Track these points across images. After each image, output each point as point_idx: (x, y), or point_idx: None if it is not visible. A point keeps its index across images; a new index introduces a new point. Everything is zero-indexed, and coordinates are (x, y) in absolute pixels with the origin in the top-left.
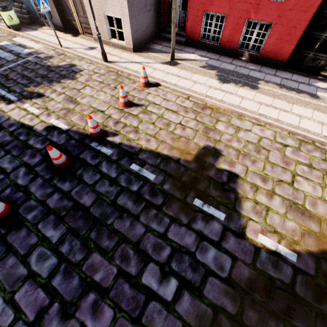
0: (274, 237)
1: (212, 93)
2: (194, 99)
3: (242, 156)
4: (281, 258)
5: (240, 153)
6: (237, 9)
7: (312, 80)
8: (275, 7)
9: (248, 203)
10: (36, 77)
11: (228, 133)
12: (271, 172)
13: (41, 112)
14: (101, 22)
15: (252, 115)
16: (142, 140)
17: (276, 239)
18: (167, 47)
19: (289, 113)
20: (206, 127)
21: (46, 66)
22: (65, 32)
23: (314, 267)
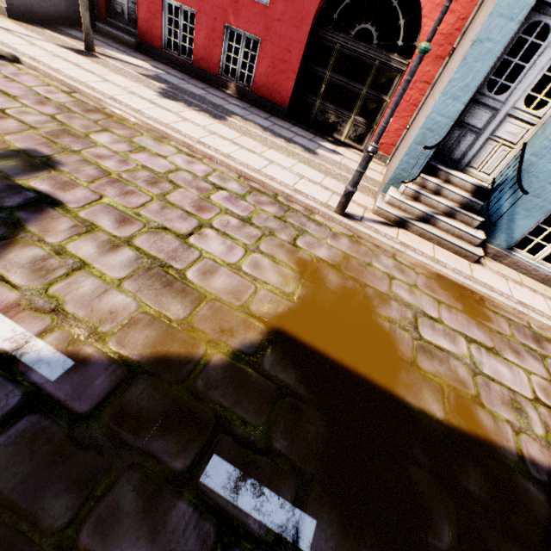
0: (38, 321)
1: (128, 99)
2: (82, 97)
3: (108, 180)
4: (11, 371)
5: (107, 176)
6: (210, 3)
7: (319, 138)
8: (260, 12)
9: (31, 250)
10: None
11: (110, 148)
12: (153, 214)
13: None
14: None
15: (182, 138)
16: None
17: (41, 327)
18: (97, 40)
19: (256, 154)
20: (65, 130)
21: None
22: None
23: (106, 394)
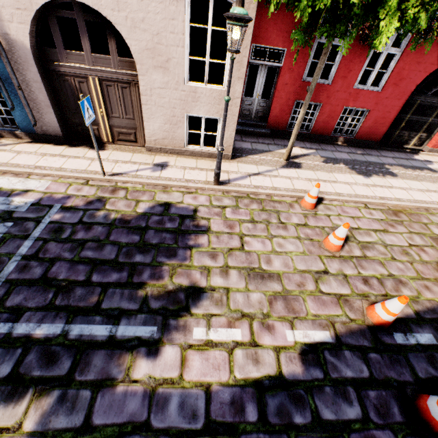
0: None
1: (378, 192)
2: (374, 206)
3: None
4: None
5: None
6: (335, 98)
7: (408, 154)
8: (373, 96)
9: None
10: (130, 256)
11: None
12: None
13: (246, 329)
14: (173, 125)
15: None
16: (422, 291)
17: None
18: (257, 144)
19: None
20: (431, 237)
21: (118, 223)
22: (67, 144)
23: None
